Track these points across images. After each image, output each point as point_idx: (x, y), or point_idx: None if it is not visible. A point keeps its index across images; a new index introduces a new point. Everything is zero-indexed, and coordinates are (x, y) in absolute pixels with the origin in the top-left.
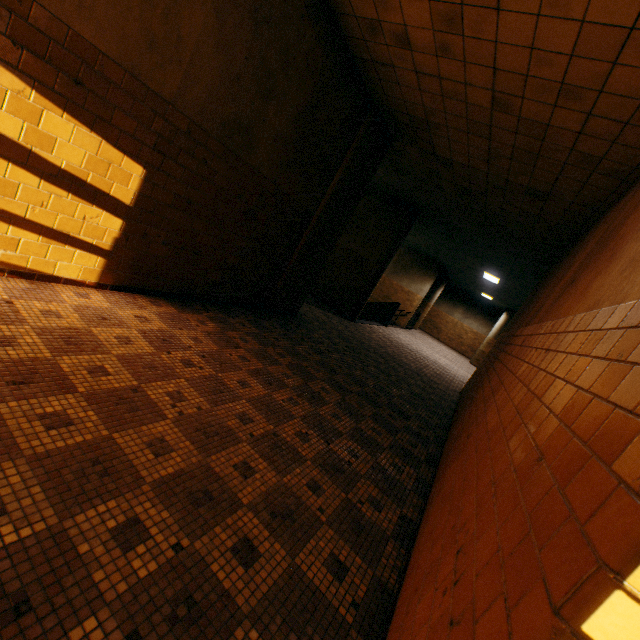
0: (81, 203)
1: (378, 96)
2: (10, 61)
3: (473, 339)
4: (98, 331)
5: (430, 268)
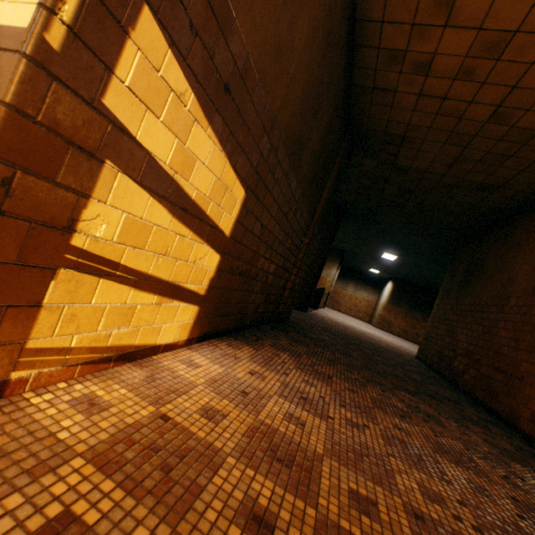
0: (196, 241)
1: (359, 118)
2: (181, 49)
3: (367, 306)
4: (266, 418)
5: (333, 255)
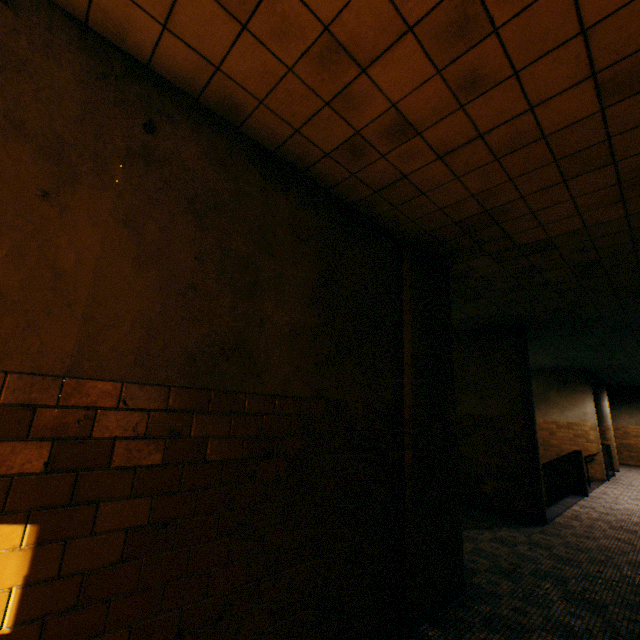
0: None
1: (403, 228)
2: None
3: None
4: None
5: (572, 381)
